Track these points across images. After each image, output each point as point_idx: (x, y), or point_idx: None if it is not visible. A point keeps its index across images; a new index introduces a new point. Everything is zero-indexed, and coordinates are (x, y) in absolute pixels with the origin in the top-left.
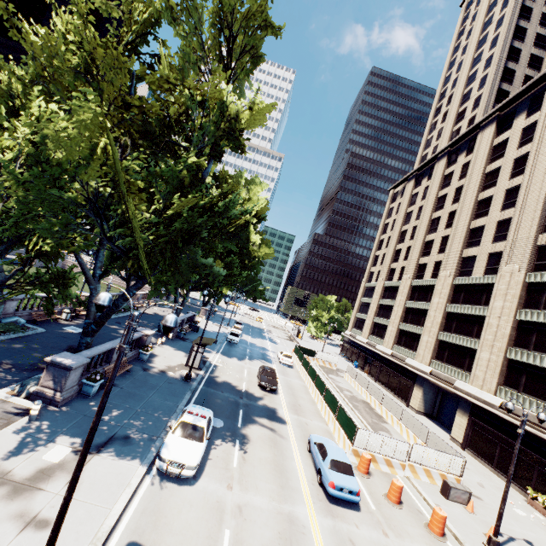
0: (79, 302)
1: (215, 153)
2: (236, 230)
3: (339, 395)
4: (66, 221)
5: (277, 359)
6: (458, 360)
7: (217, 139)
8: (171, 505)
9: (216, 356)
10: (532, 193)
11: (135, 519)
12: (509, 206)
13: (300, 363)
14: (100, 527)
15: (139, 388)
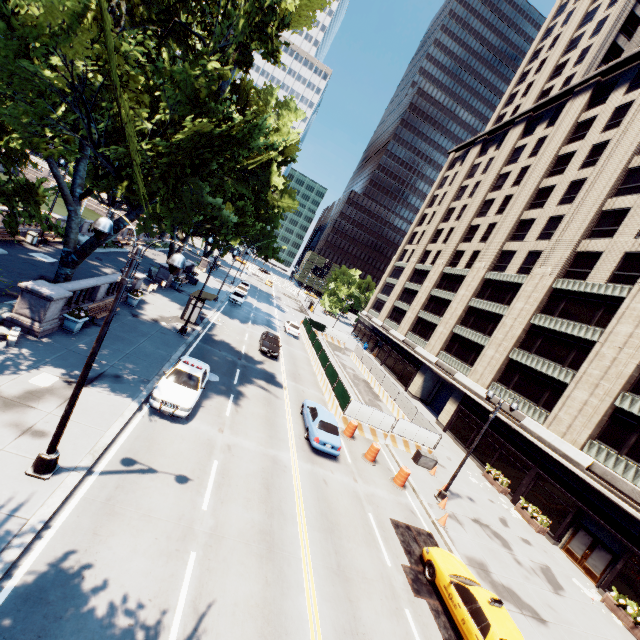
0: (54, 225)
1: (240, 57)
2: (255, 168)
3: (342, 372)
4: (39, 115)
5: (283, 328)
6: (465, 354)
7: (246, 36)
8: (164, 436)
9: (215, 314)
10: (595, 191)
11: (129, 442)
12: (567, 202)
13: (307, 335)
14: (96, 443)
15: (128, 333)
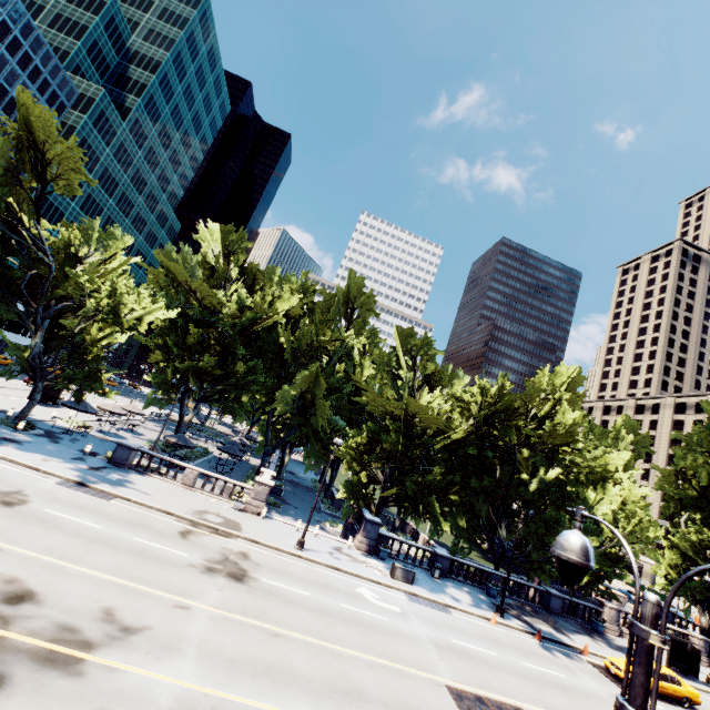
0: None
1: None
2: None
3: None
4: None
5: None
6: None
7: None
8: None
9: None
10: None
11: None
12: None
13: None
14: None
15: None
